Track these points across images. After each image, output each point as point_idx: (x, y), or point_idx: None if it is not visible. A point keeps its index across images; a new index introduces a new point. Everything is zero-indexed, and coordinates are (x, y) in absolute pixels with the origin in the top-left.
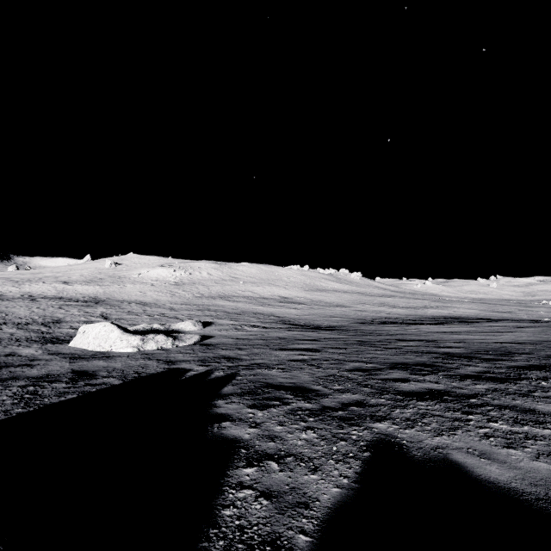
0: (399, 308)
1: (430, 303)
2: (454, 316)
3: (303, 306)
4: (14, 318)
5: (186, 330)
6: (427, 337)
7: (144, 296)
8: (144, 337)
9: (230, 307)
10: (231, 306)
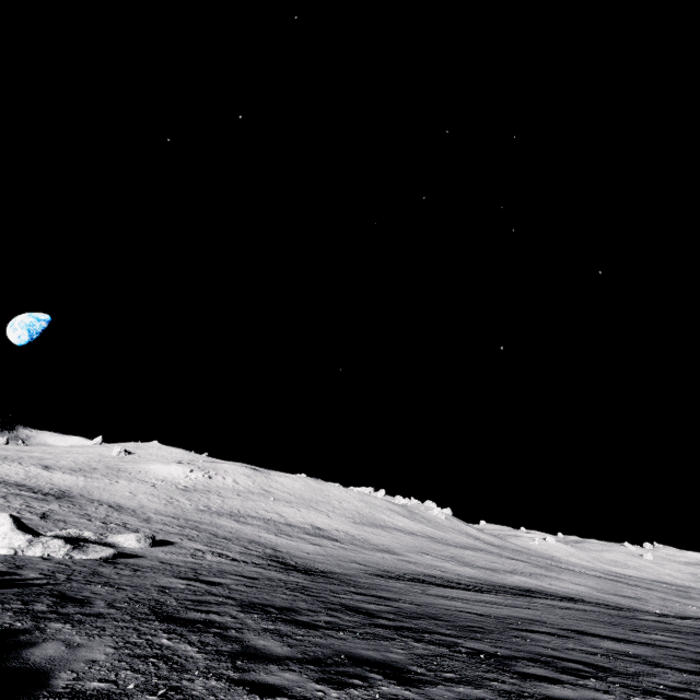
0: (471, 567)
1: (525, 567)
2: (535, 588)
3: (334, 543)
4: None
5: (123, 545)
6: (399, 596)
7: (130, 499)
8: (34, 539)
9: (228, 529)
10: (231, 528)
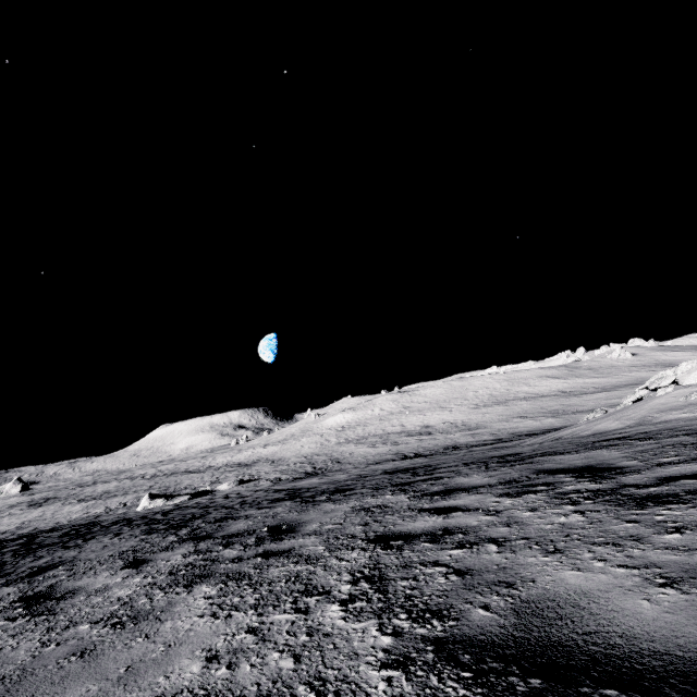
0: (558, 417)
1: None
2: None
3: (420, 437)
4: (171, 489)
5: (221, 489)
6: (280, 486)
7: (296, 451)
8: (152, 501)
9: (333, 454)
10: (337, 453)
